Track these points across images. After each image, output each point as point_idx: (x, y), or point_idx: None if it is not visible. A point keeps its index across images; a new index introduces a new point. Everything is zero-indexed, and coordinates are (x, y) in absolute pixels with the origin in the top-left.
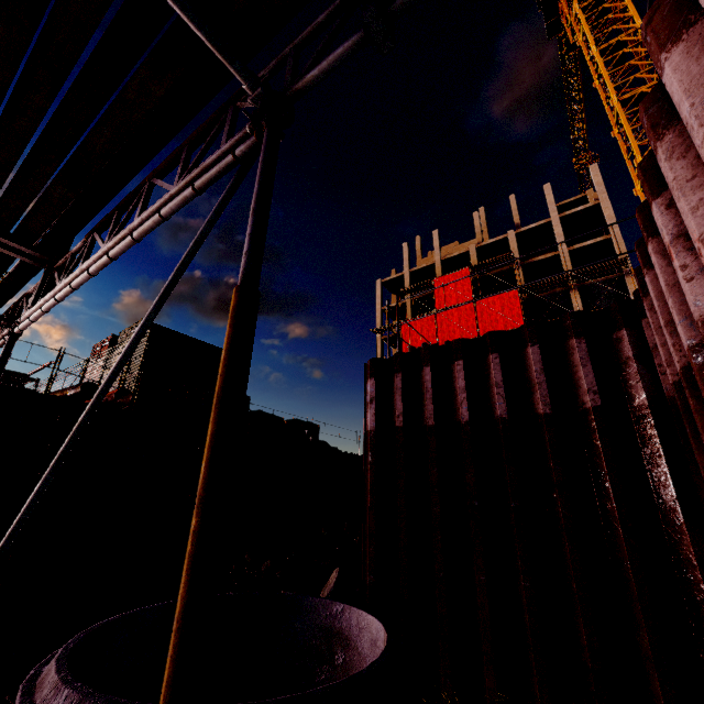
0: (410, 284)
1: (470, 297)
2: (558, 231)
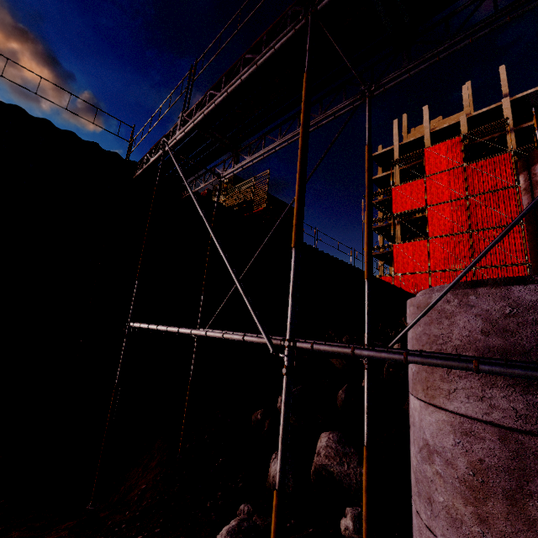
0: (399, 156)
1: (460, 162)
2: None
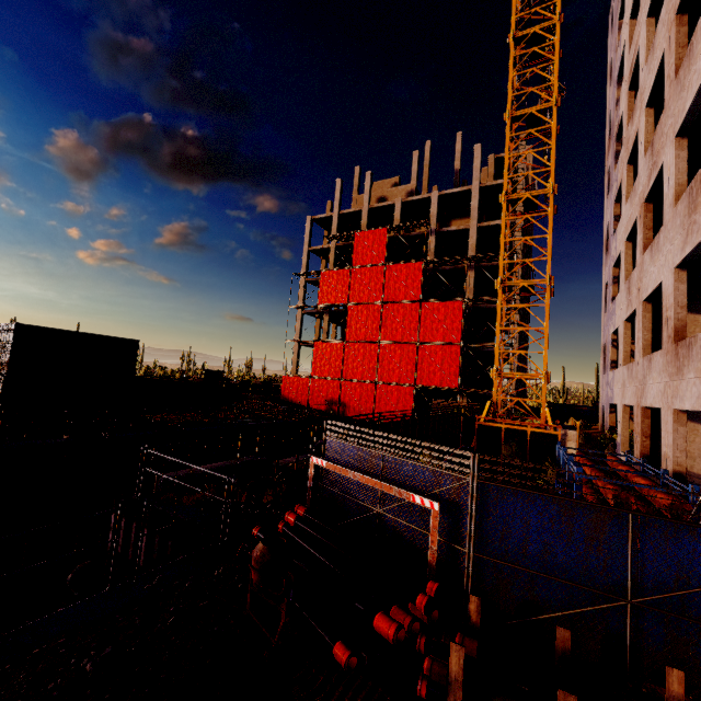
0: (338, 228)
1: (382, 260)
2: (474, 203)
